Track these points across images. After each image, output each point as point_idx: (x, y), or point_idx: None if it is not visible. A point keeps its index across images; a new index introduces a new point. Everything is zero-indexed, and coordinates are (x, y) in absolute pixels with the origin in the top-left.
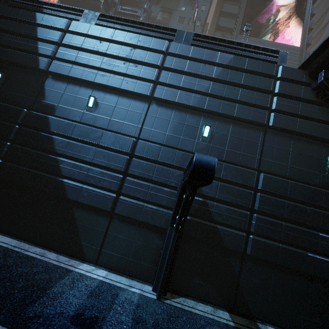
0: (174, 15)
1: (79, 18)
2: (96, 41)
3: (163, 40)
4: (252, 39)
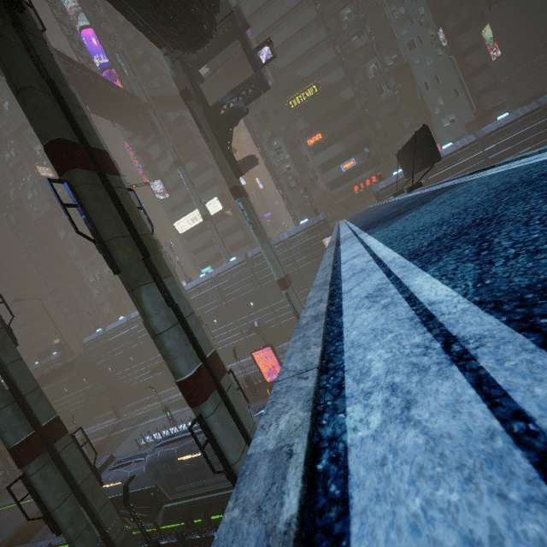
0: (401, 47)
1: (478, 146)
2: (508, 150)
3: (544, 121)
4: (506, 4)
